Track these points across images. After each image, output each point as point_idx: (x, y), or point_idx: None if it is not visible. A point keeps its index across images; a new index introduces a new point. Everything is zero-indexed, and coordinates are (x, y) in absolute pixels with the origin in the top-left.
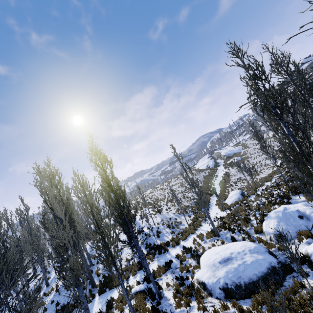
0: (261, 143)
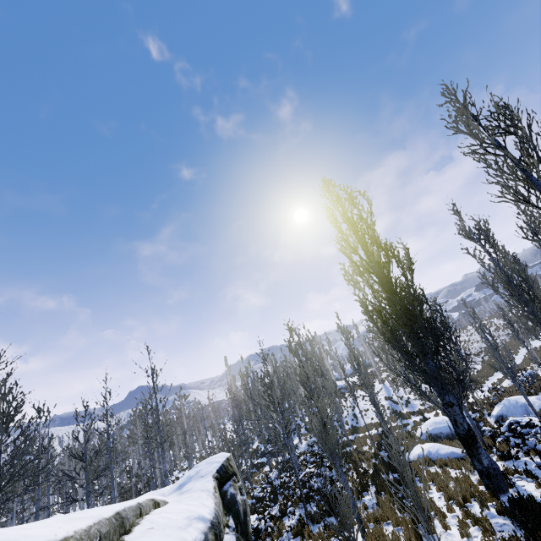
0: (508, 327)
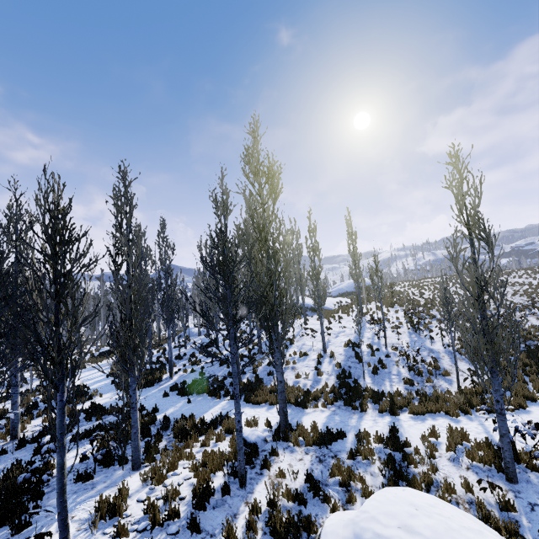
0: None
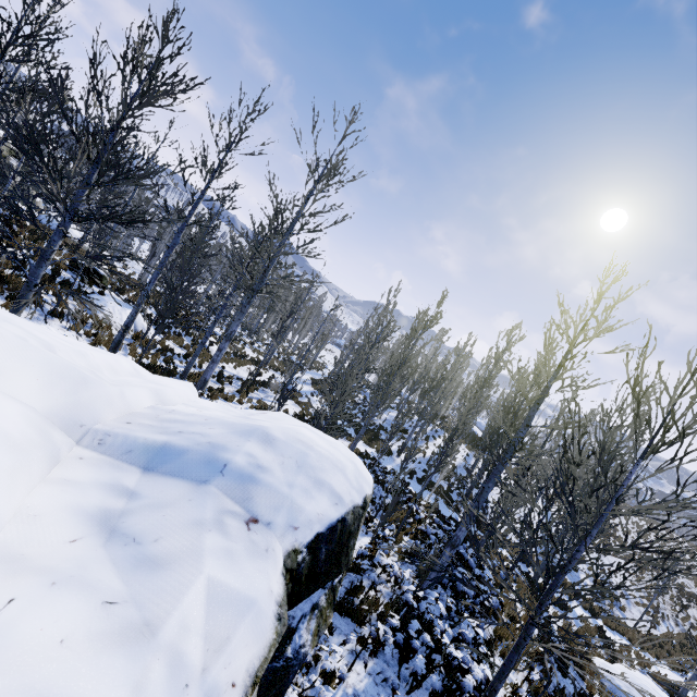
0: None
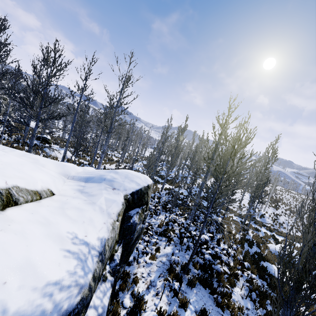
0: None
